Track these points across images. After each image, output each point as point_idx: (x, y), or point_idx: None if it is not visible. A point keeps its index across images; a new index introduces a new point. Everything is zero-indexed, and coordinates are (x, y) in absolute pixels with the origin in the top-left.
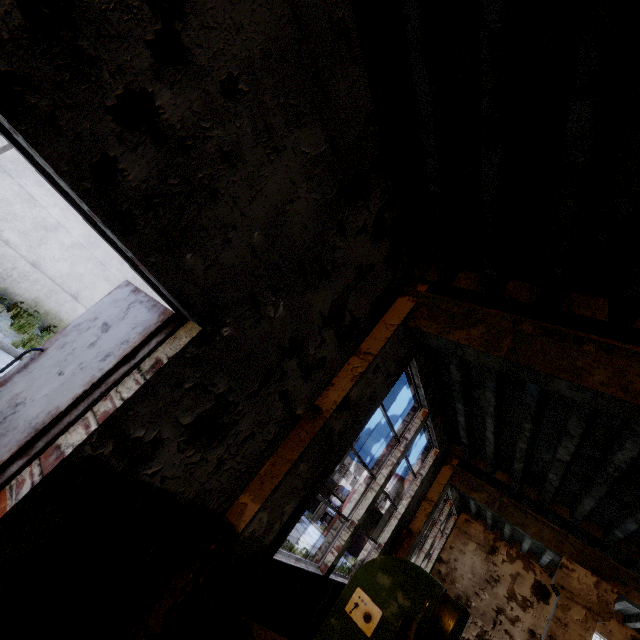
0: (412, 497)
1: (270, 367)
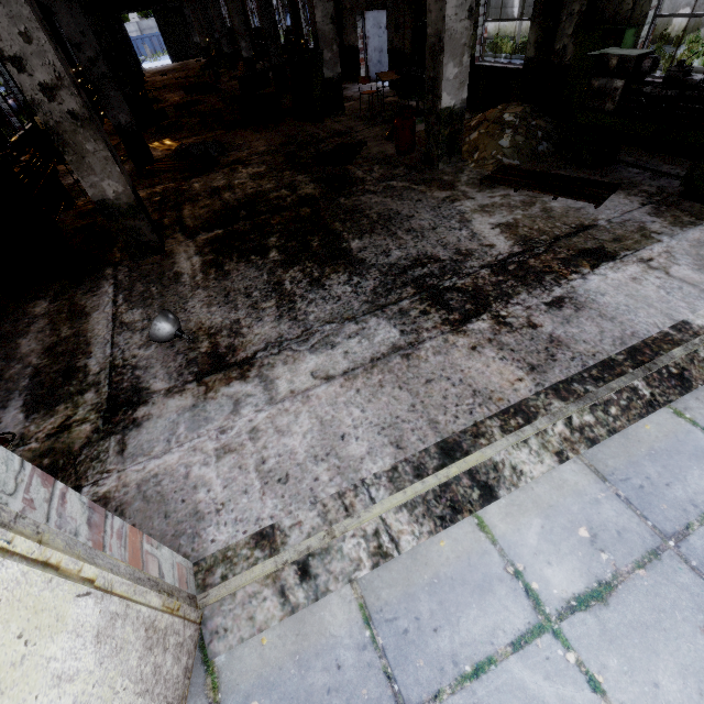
0: None
1: None
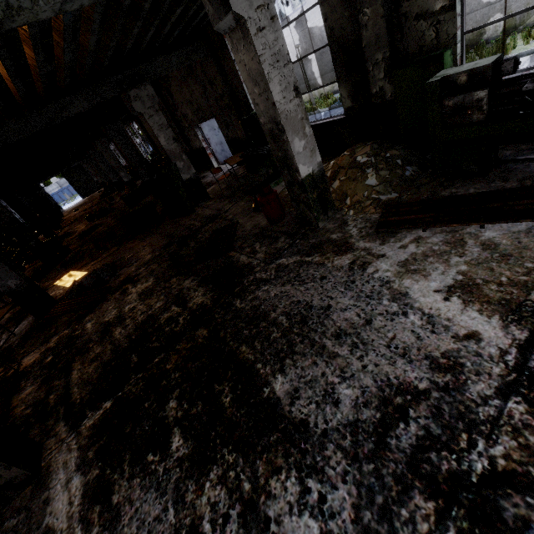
0: (325, 23)
1: (220, 109)
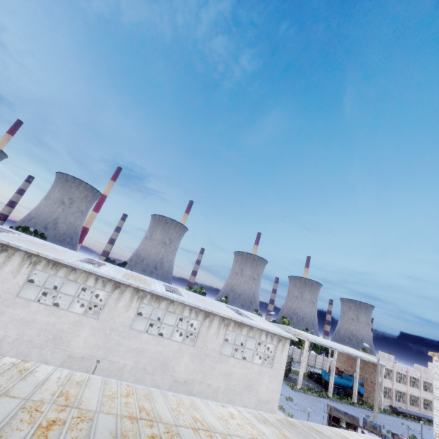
0: None
1: None
